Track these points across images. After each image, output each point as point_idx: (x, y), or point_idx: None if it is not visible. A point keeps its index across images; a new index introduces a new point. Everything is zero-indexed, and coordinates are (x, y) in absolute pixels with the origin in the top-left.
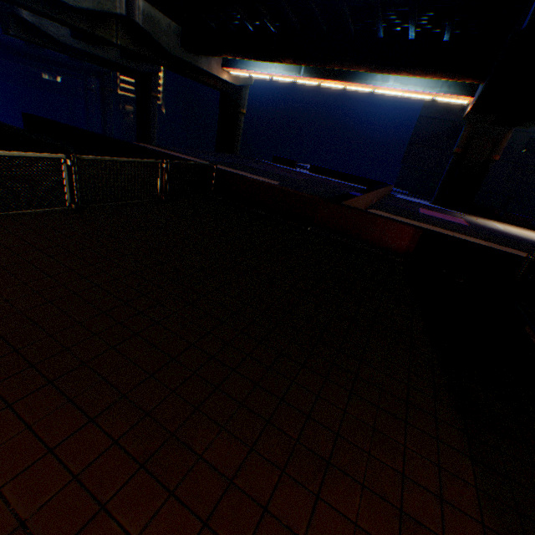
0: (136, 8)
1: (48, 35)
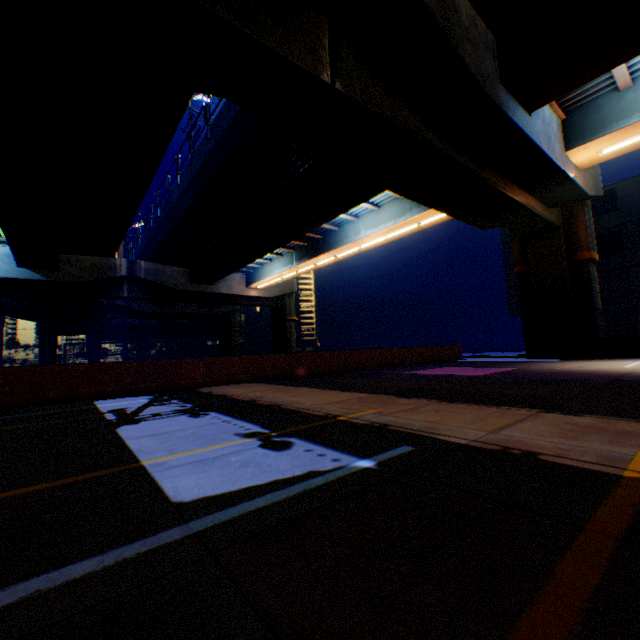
0: (139, 268)
1: (136, 310)
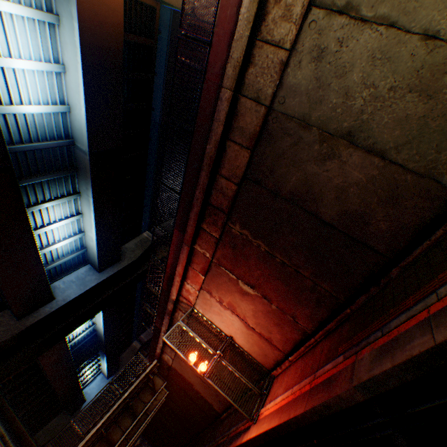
0: (142, 339)
1: None
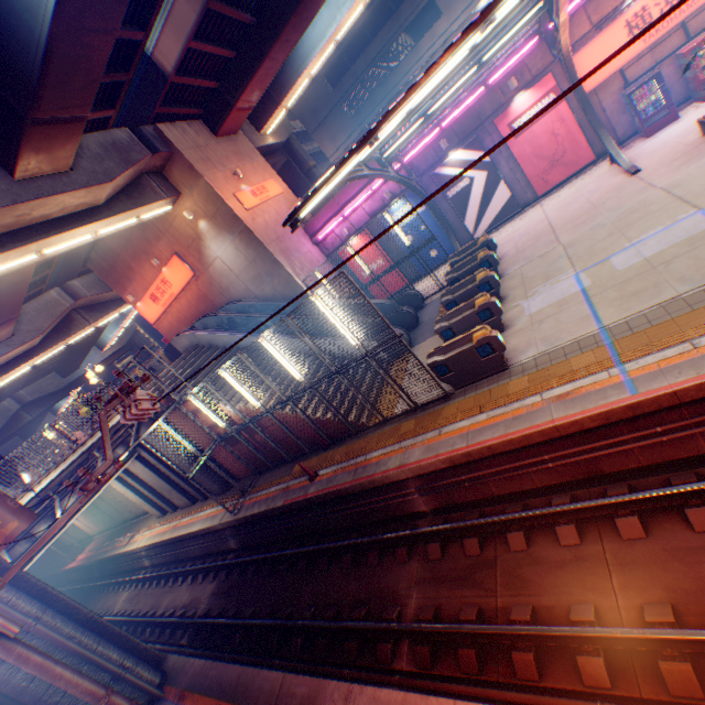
0: None
1: None
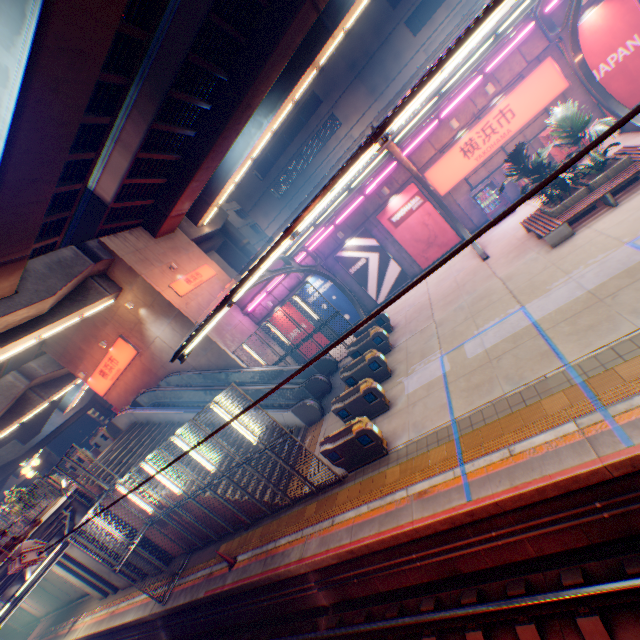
0: None
1: None
